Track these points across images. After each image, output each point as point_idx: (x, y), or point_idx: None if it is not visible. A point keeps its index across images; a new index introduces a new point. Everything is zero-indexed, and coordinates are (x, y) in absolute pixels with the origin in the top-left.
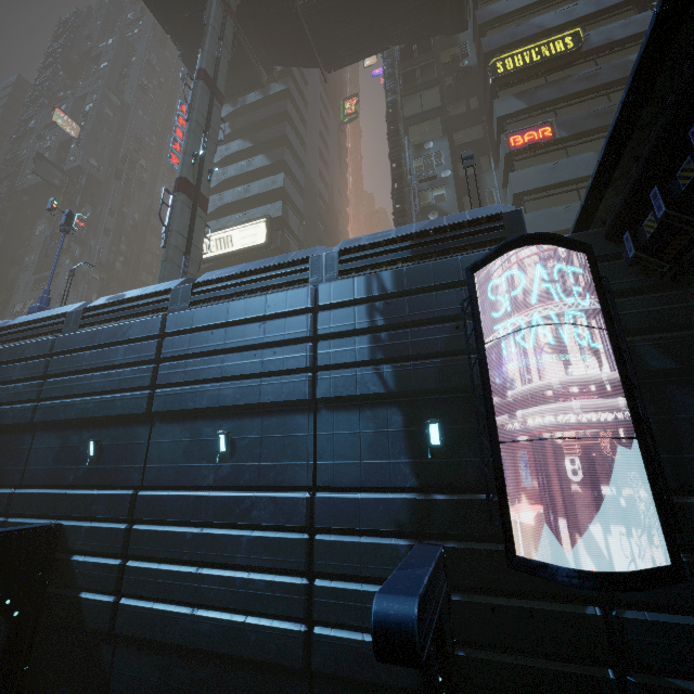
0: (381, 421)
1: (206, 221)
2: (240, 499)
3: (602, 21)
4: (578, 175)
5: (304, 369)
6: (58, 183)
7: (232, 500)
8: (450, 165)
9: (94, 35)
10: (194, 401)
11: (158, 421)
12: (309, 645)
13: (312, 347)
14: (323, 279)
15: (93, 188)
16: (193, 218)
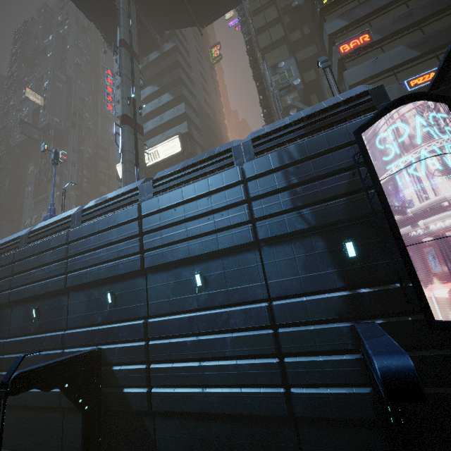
0: (308, 247)
1: None
2: (219, 314)
3: None
4: (393, 63)
5: (245, 222)
6: (37, 137)
7: (214, 315)
8: (298, 75)
9: (39, 35)
10: (173, 256)
11: (150, 273)
12: (289, 401)
13: (248, 206)
14: (244, 160)
15: (59, 136)
16: (136, 140)
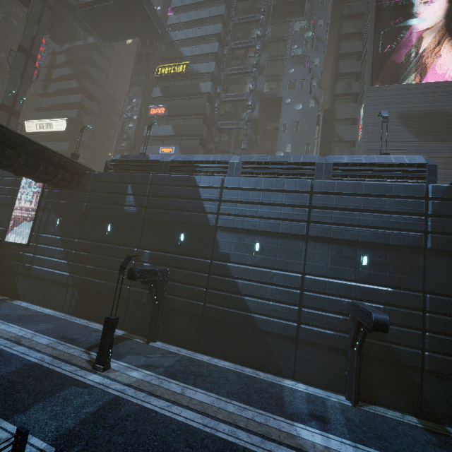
0: (6, 211)
1: (48, 110)
2: None
3: (203, 59)
4: (164, 134)
5: None
6: None
7: None
8: (138, 113)
9: None
10: None
11: None
12: None
13: None
14: None
15: (4, 70)
16: (8, 122)
